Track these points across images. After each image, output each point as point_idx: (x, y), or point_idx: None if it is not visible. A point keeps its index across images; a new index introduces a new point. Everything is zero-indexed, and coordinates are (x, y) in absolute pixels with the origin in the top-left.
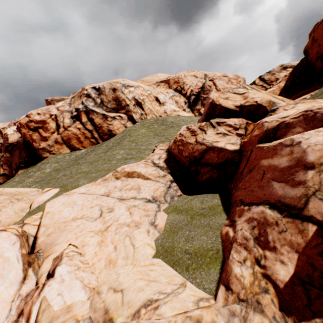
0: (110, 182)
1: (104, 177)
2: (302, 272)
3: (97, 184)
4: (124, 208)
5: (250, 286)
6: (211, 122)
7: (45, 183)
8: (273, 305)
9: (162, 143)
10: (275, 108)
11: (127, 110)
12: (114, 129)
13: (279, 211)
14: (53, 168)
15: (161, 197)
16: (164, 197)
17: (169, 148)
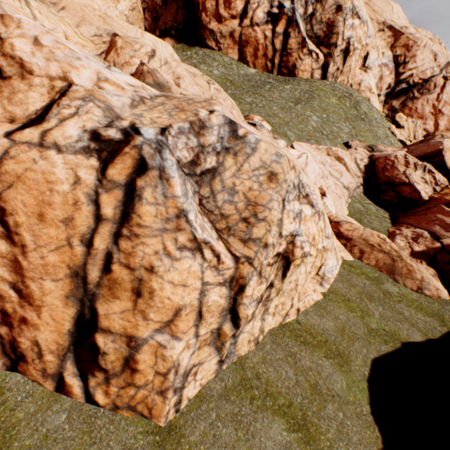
0: (322, 154)
1: (317, 146)
2: (424, 251)
3: (313, 149)
4: (332, 182)
5: (401, 246)
6: (425, 166)
7: (234, 99)
8: (408, 252)
9: (359, 142)
10: None
11: (330, 52)
12: (299, 68)
13: (430, 235)
14: (222, 74)
15: (351, 190)
16: (353, 191)
17: (372, 157)
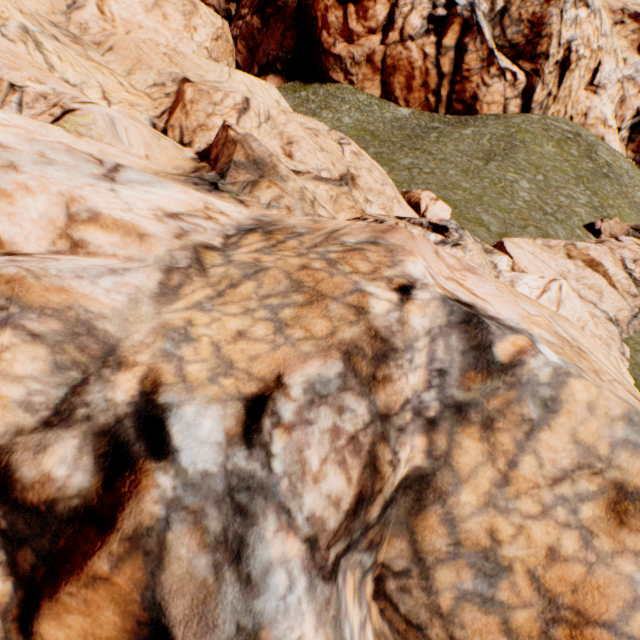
0: (557, 256)
1: (546, 241)
2: None
3: (539, 248)
4: (587, 313)
5: None
6: None
7: (380, 163)
8: None
9: (615, 222)
10: None
11: (537, 69)
12: (483, 99)
13: None
14: (356, 122)
15: (623, 324)
16: (626, 326)
17: None
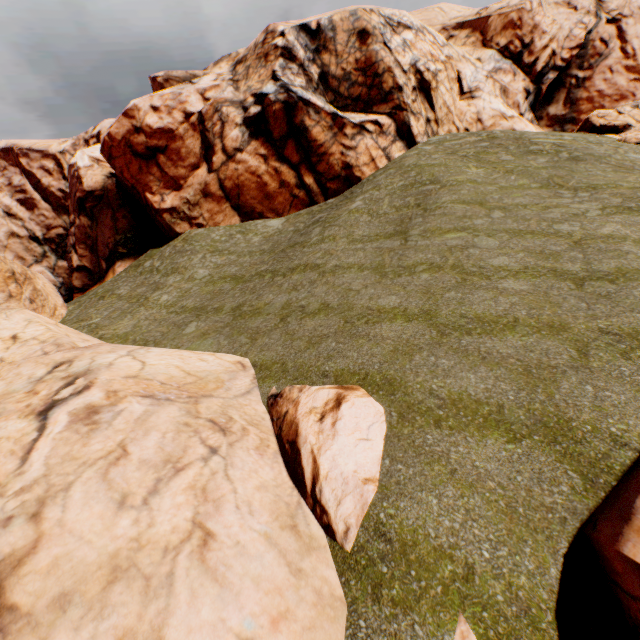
0: None
1: None
2: None
3: None
4: None
5: None
6: None
7: (237, 330)
8: None
9: None
10: None
11: (397, 104)
12: (358, 163)
13: None
14: (214, 269)
15: None
16: None
17: None
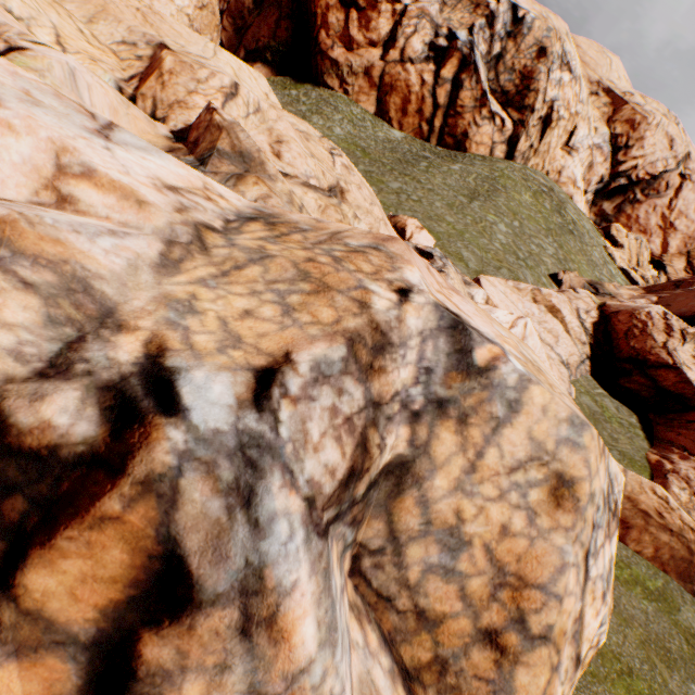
0: (524, 299)
1: (517, 284)
2: None
3: (510, 290)
4: (545, 354)
5: (684, 502)
6: None
7: (369, 182)
8: None
9: (575, 275)
10: None
11: (523, 120)
12: (473, 138)
13: None
14: (348, 135)
15: (573, 368)
16: (575, 370)
17: (605, 309)
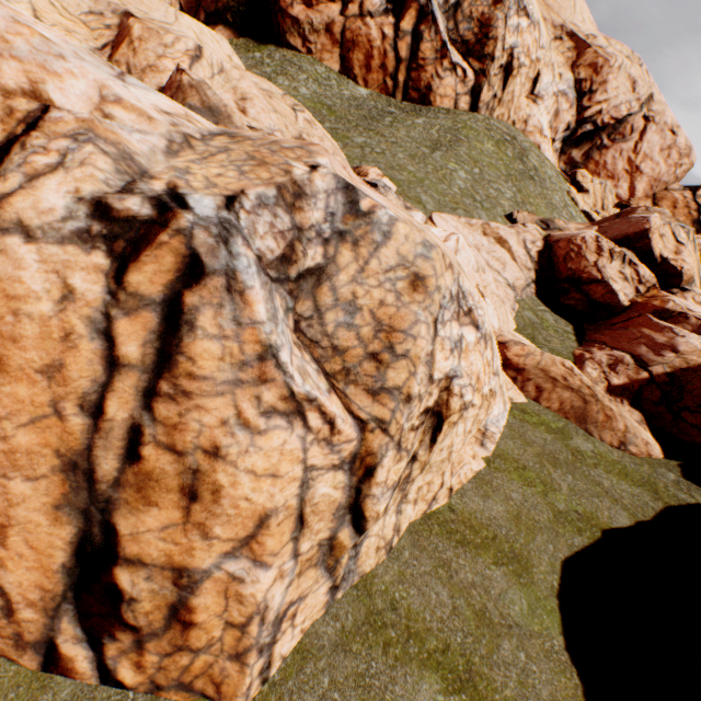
0: (475, 233)
1: (469, 221)
2: (625, 386)
3: (462, 225)
4: (492, 278)
5: (594, 378)
6: (626, 254)
7: (335, 138)
8: (603, 387)
9: (528, 214)
10: (687, 289)
11: (484, 69)
12: (437, 91)
13: (634, 361)
14: (314, 95)
15: (519, 290)
16: (521, 292)
17: (549, 239)
